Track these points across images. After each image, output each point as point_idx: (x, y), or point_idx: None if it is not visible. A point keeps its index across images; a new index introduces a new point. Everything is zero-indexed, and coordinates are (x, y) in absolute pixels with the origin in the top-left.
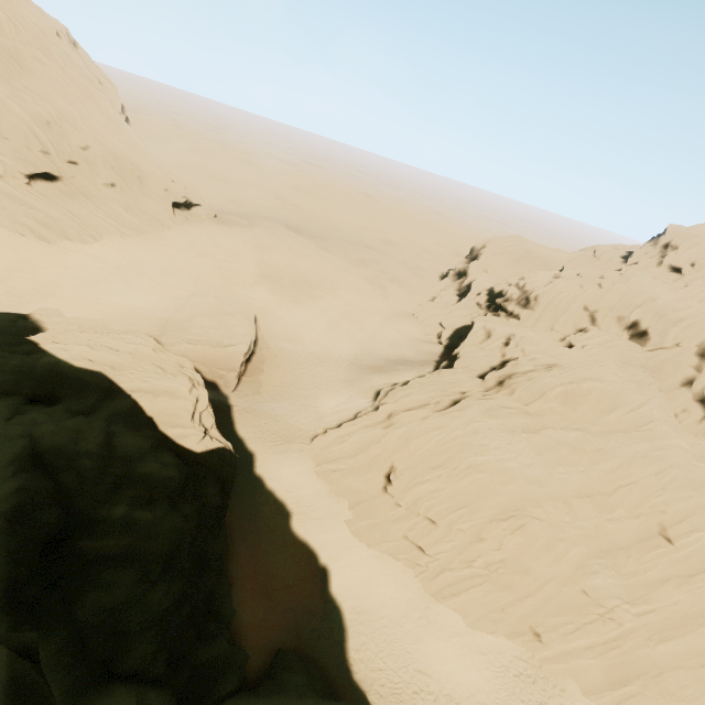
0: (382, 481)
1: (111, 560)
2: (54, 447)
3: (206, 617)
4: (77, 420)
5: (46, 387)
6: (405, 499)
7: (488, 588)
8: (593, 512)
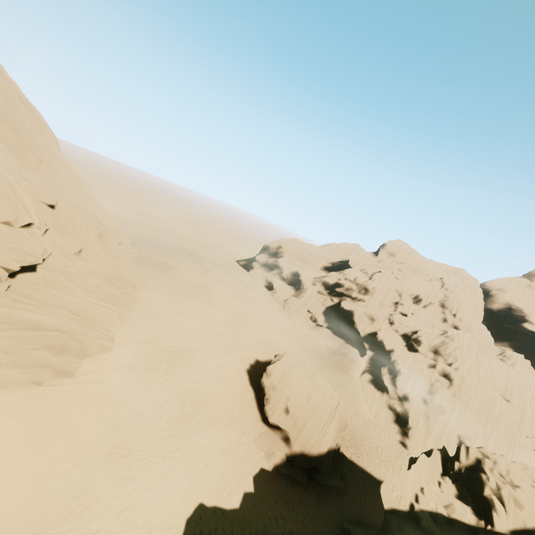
0: None
1: None
2: None
3: None
4: None
5: None
6: None
7: None
8: None
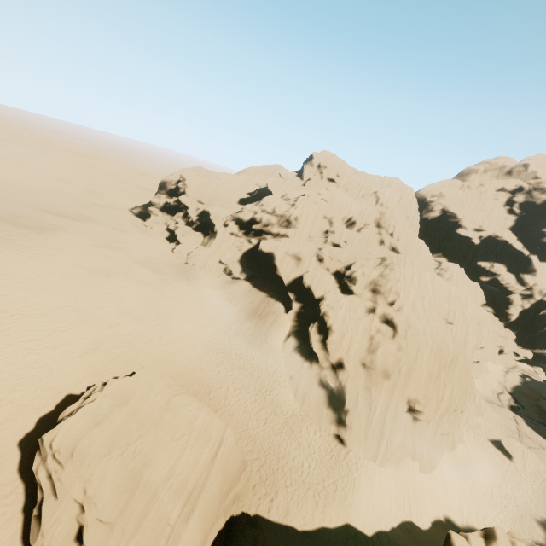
0: (409, 417)
1: None
2: None
3: None
4: None
5: None
6: (438, 413)
7: None
8: None
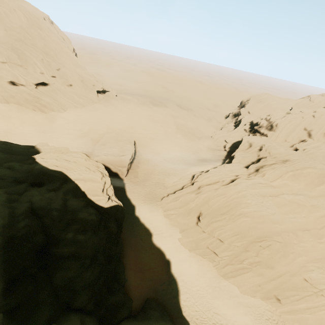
0: (196, 220)
1: (67, 257)
2: (40, 206)
3: (113, 282)
4: (51, 193)
5: (38, 178)
6: (207, 229)
7: (251, 275)
8: (310, 238)
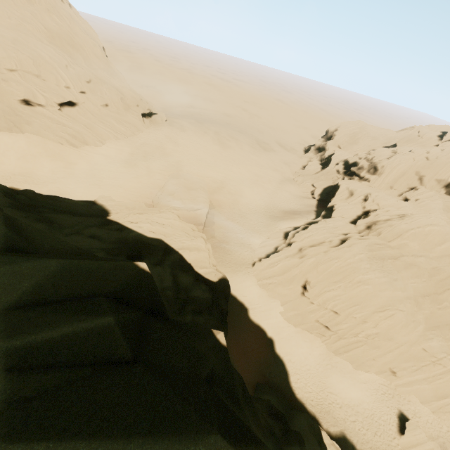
0: (300, 289)
1: None
2: None
3: None
4: (158, 269)
5: (135, 250)
6: (318, 300)
7: (366, 348)
8: (429, 305)
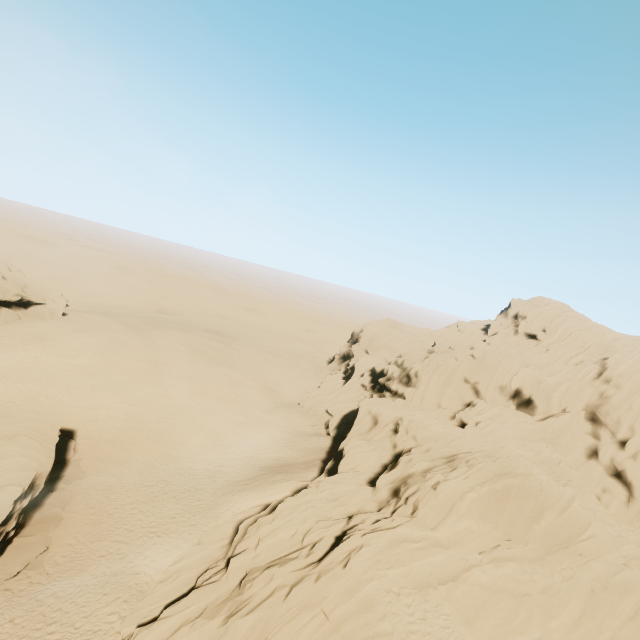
0: None
1: None
2: None
3: None
4: None
5: None
6: None
7: None
8: None
